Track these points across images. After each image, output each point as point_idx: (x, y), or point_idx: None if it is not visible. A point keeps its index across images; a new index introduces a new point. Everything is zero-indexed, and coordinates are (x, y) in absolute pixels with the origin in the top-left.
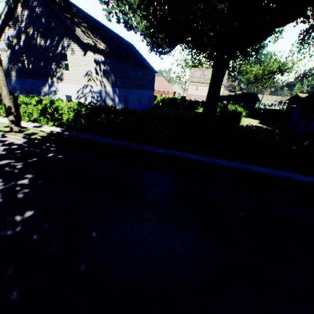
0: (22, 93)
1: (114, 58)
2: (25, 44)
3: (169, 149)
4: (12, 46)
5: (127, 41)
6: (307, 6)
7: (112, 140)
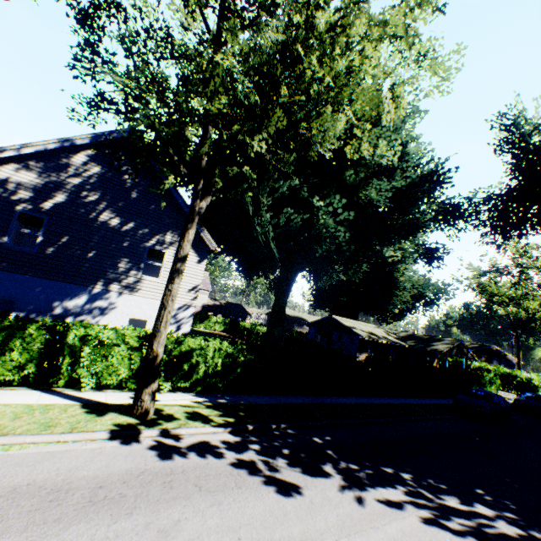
0: None
1: None
2: (58, 208)
3: (345, 397)
4: (4, 199)
5: None
6: None
7: (290, 398)
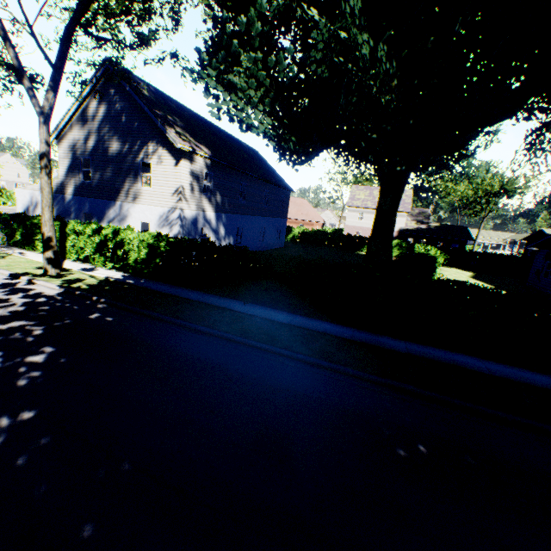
0: (77, 218)
1: (223, 169)
2: (93, 150)
3: (299, 316)
4: (75, 153)
5: (248, 146)
6: (528, 96)
7: (203, 296)
